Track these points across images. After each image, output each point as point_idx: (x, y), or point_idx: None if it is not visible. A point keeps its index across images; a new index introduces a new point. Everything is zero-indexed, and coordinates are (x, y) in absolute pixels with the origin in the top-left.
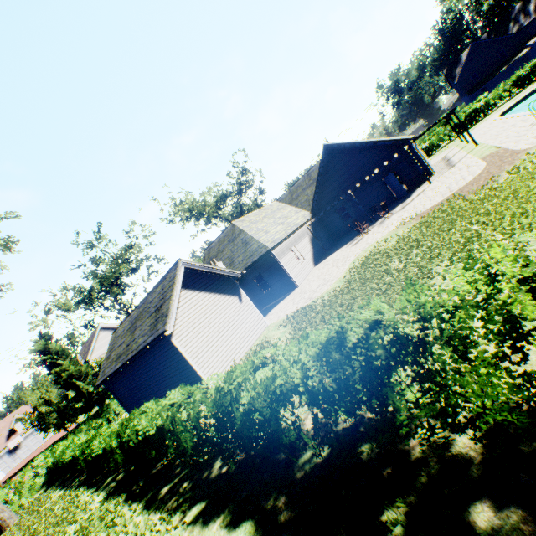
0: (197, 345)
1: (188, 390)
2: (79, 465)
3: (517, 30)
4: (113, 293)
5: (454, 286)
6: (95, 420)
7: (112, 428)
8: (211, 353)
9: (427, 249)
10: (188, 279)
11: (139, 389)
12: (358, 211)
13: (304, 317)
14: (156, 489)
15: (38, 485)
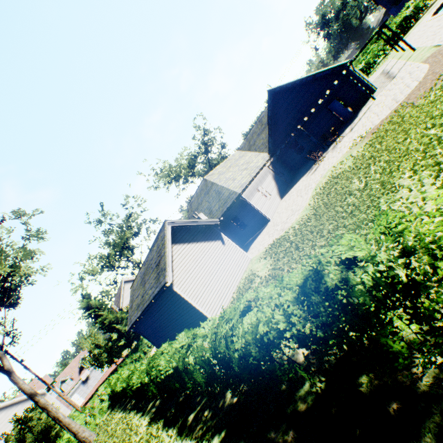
0: (195, 288)
1: (191, 333)
2: (128, 393)
3: None
4: (124, 255)
5: (423, 197)
6: (135, 354)
7: (142, 368)
8: (208, 292)
9: (385, 164)
10: (176, 235)
11: (159, 328)
12: (311, 142)
13: (280, 248)
14: (184, 416)
15: (105, 408)
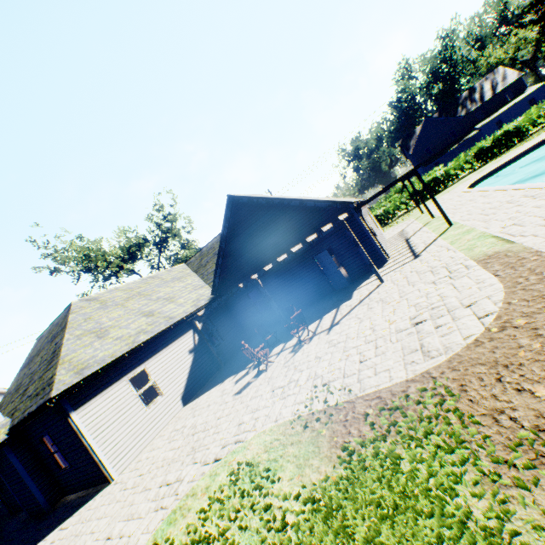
0: None
1: None
2: None
3: (466, 114)
4: None
5: None
6: None
7: None
8: None
9: None
10: None
11: None
12: (280, 299)
13: None
14: None
15: None
